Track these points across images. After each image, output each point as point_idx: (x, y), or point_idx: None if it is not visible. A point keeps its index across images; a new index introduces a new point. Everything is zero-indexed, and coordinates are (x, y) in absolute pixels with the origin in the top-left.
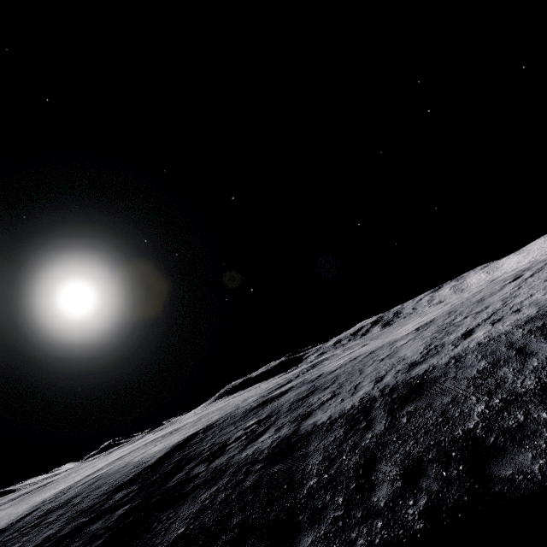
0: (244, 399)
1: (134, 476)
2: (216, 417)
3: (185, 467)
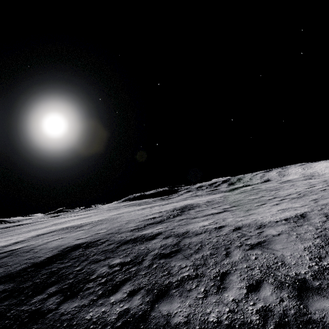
0: (128, 221)
1: (21, 270)
2: (103, 232)
3: (48, 289)
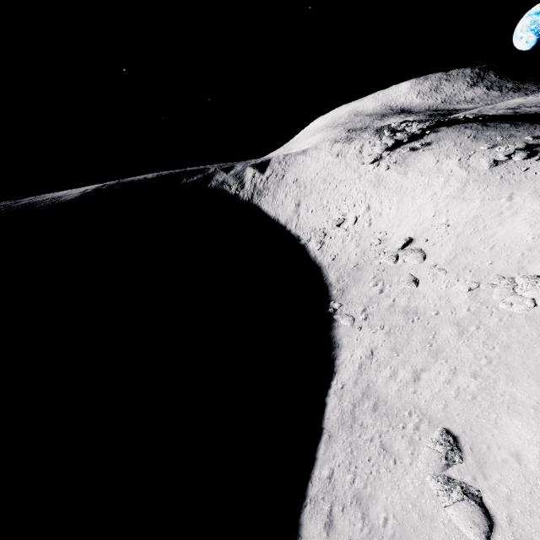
0: None
1: None
2: None
3: None
